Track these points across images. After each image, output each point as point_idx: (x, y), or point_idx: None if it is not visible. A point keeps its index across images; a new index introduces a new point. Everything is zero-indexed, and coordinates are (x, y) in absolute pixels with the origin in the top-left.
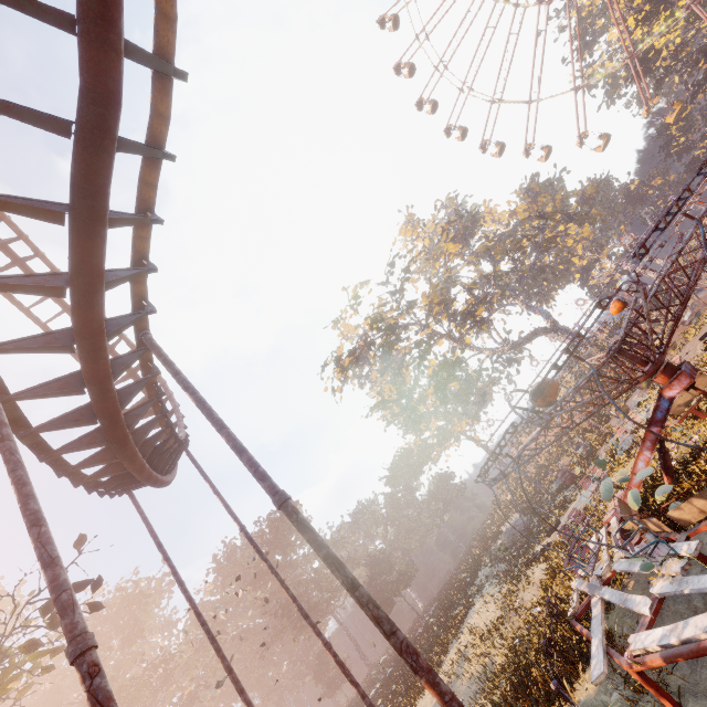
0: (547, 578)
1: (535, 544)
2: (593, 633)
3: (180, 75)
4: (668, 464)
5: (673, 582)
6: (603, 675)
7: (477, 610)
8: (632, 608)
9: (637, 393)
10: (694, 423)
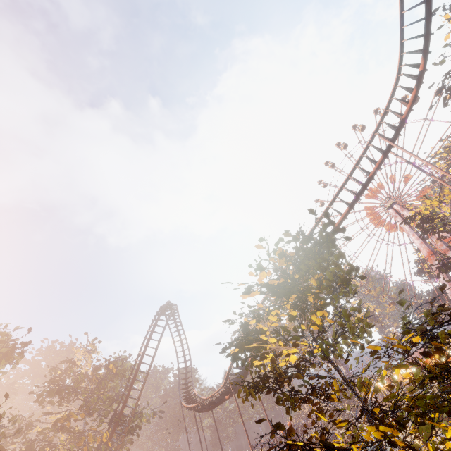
0: None
1: None
2: None
3: None
4: None
5: None
6: None
7: None
8: None
9: None
10: None
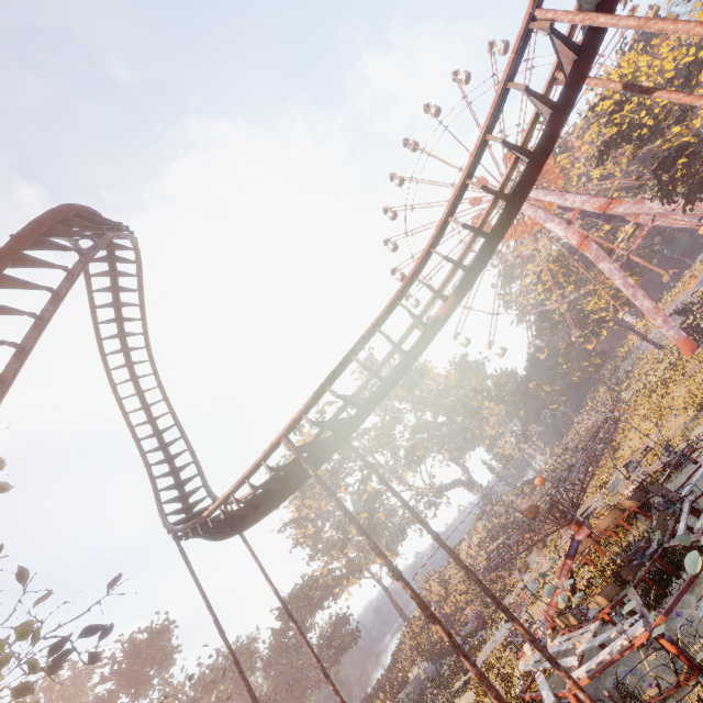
0: (480, 694)
1: (452, 683)
2: (542, 689)
3: None
4: (575, 589)
5: (588, 643)
6: (554, 702)
7: None
8: (566, 664)
9: (534, 553)
10: (584, 569)
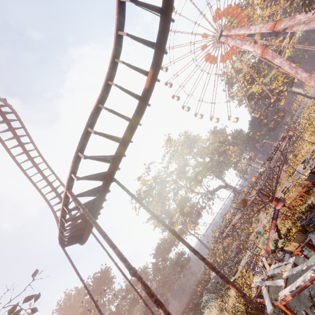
0: None
1: None
2: (265, 298)
3: (149, 105)
4: (280, 235)
5: (289, 271)
6: (272, 310)
7: (207, 313)
8: (277, 284)
9: (261, 213)
10: (285, 221)
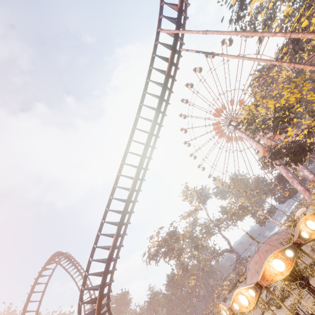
0: None
1: None
2: None
3: None
4: None
5: None
6: None
7: None
8: None
9: None
10: None
